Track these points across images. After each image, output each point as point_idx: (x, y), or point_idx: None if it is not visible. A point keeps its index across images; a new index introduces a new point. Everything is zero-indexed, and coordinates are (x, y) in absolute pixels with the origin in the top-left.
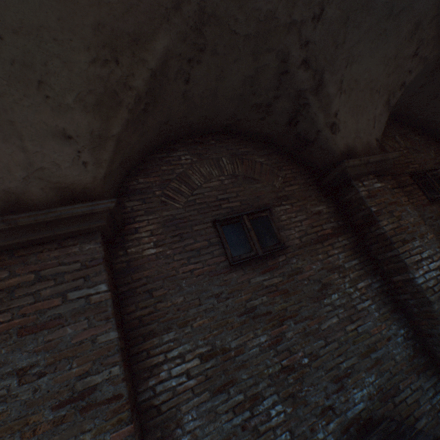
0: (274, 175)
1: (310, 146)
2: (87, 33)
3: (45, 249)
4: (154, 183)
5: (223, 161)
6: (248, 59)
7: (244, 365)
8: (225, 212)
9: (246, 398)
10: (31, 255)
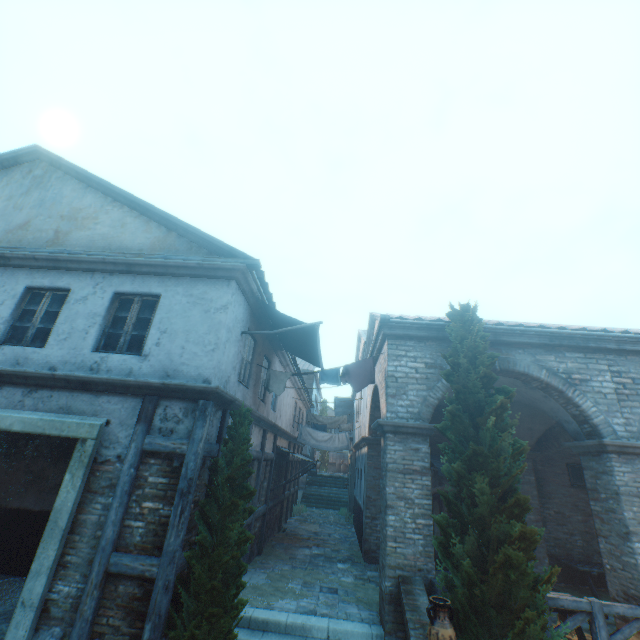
0: None
1: None
2: None
3: None
4: (541, 438)
5: None
6: None
7: (569, 522)
8: (572, 460)
9: (568, 532)
10: None
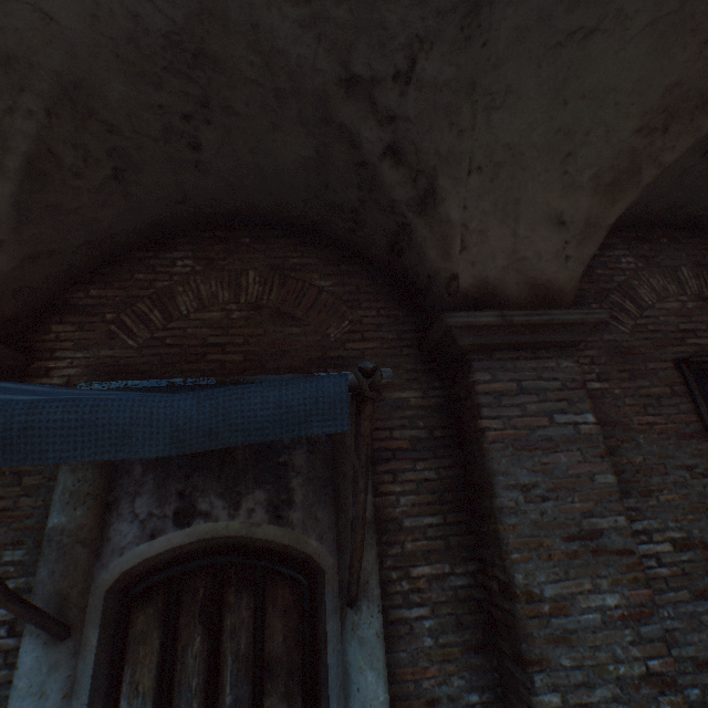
0: None
1: None
2: (655, 95)
3: (520, 357)
4: (587, 292)
5: (681, 273)
6: None
7: None
8: (691, 350)
9: None
10: (507, 360)
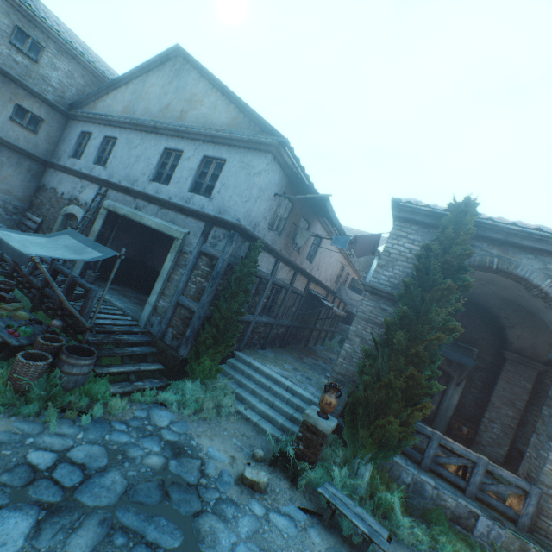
0: None
1: None
2: None
3: (520, 366)
4: None
5: None
6: None
7: None
8: None
9: None
10: (516, 365)
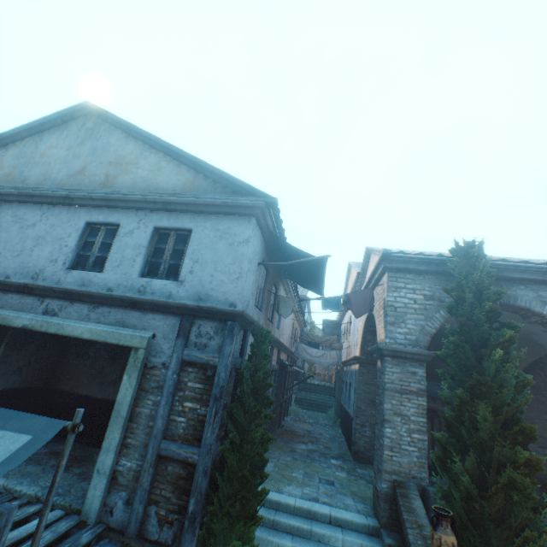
0: None
1: None
2: None
3: None
4: (527, 367)
5: None
6: None
7: None
8: None
9: None
10: None
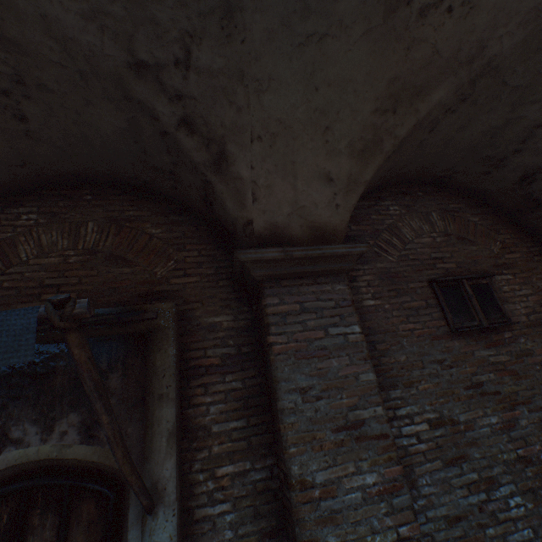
0: (490, 238)
1: (541, 210)
2: (382, 85)
3: (303, 283)
4: (365, 232)
5: (432, 216)
6: (503, 110)
7: (475, 443)
8: (440, 272)
9: (480, 478)
10: (293, 286)
